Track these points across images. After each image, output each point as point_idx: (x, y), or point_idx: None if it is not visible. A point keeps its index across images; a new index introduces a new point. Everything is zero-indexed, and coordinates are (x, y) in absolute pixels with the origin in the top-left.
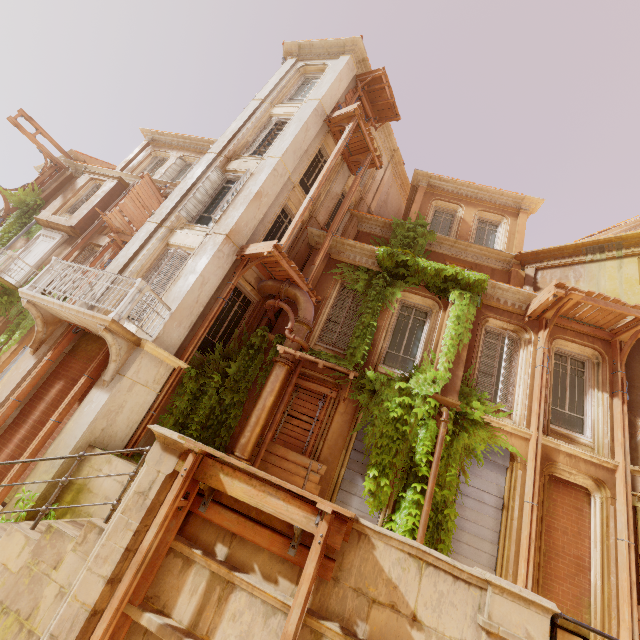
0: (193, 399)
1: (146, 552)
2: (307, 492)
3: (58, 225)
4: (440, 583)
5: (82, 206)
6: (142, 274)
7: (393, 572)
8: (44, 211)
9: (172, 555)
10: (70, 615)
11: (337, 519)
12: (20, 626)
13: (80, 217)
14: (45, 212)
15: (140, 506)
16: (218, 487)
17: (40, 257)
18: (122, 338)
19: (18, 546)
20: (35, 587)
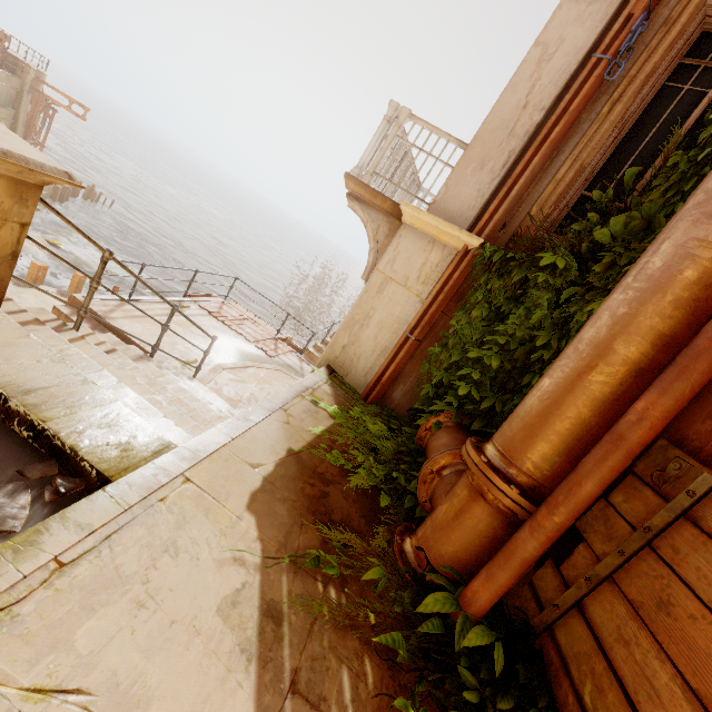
0: (495, 320)
1: None
2: None
3: None
4: None
5: None
6: None
7: None
8: None
9: None
10: None
11: None
12: None
13: None
14: None
15: None
16: None
17: None
18: (378, 211)
19: None
20: None
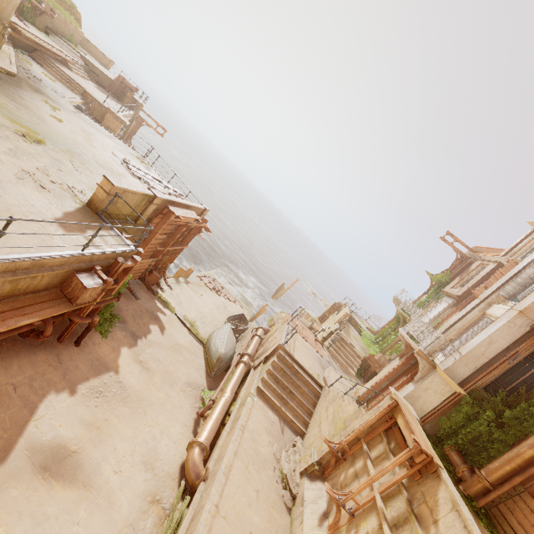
0: (467, 419)
1: (369, 422)
2: (421, 438)
3: (451, 294)
4: (456, 521)
5: (468, 282)
6: (462, 330)
7: (440, 499)
8: (447, 286)
9: (380, 436)
10: (350, 428)
11: (420, 450)
12: (344, 428)
13: (464, 290)
14: (447, 286)
15: (376, 410)
16: (396, 417)
17: (437, 313)
18: (425, 361)
19: (353, 408)
20: (351, 421)
